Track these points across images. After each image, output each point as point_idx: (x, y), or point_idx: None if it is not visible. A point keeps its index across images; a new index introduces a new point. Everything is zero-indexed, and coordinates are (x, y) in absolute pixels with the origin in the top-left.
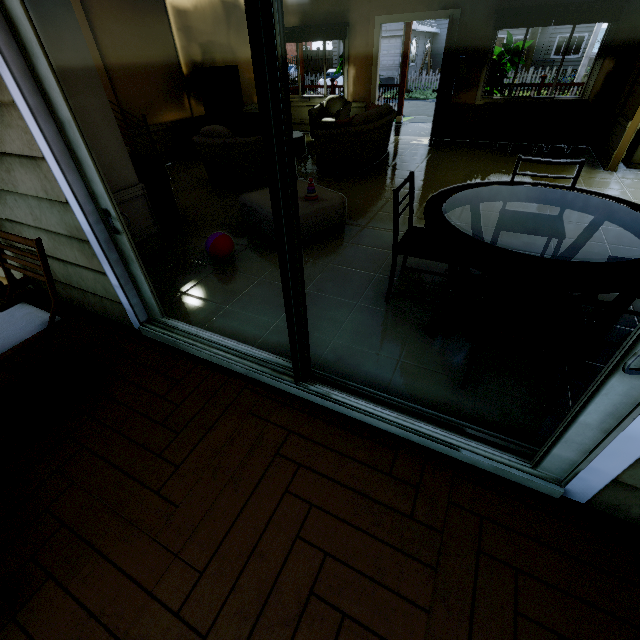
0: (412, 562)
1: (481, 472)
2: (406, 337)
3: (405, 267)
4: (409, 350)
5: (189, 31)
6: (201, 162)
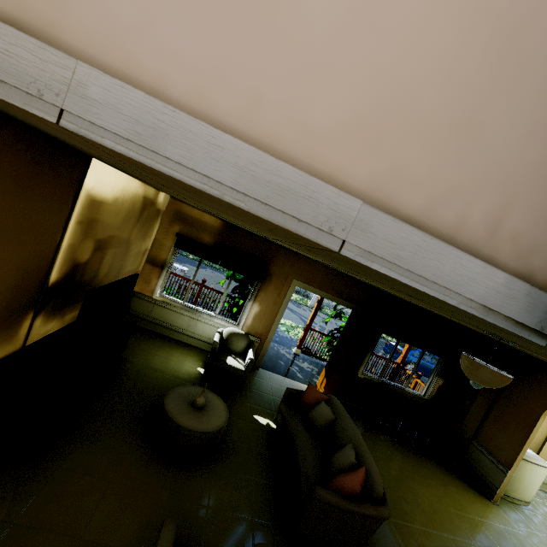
0: None
1: None
2: None
3: None
4: None
5: (92, 224)
6: (9, 481)
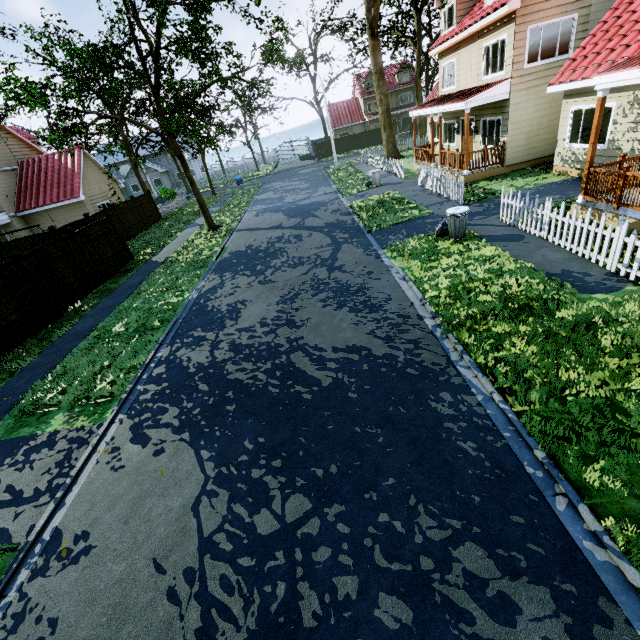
0: None
1: None
2: None
3: None
4: None
5: None
6: None
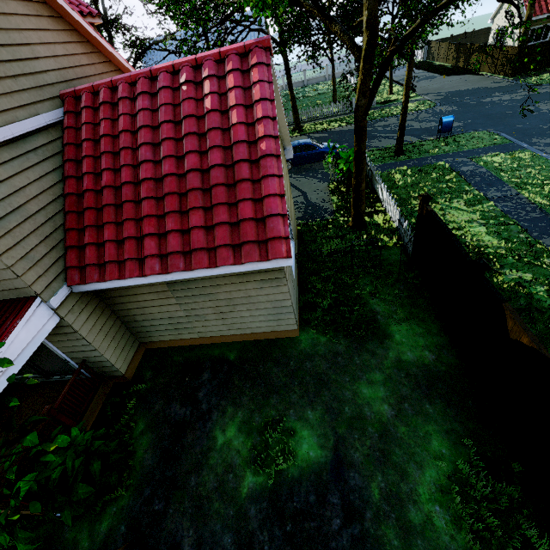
0: None
1: (78, 379)
2: None
3: None
4: None
5: None
6: None
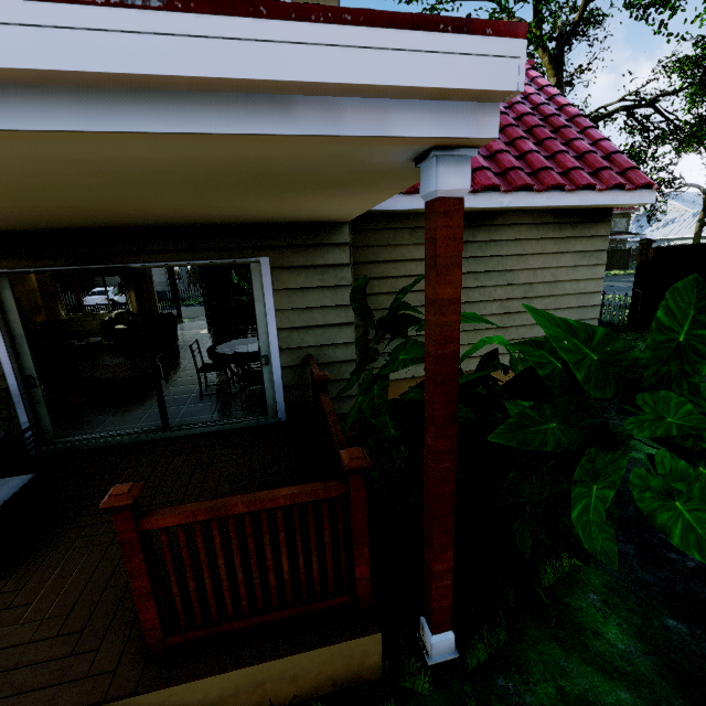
0: (231, 448)
1: (253, 426)
2: (216, 408)
3: (208, 385)
4: (218, 411)
5: None
6: None
